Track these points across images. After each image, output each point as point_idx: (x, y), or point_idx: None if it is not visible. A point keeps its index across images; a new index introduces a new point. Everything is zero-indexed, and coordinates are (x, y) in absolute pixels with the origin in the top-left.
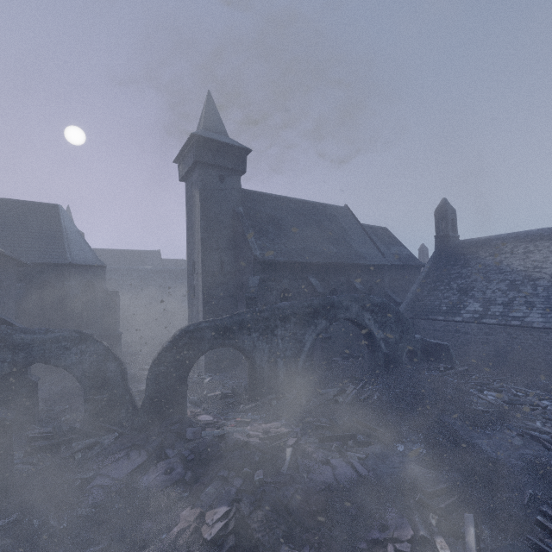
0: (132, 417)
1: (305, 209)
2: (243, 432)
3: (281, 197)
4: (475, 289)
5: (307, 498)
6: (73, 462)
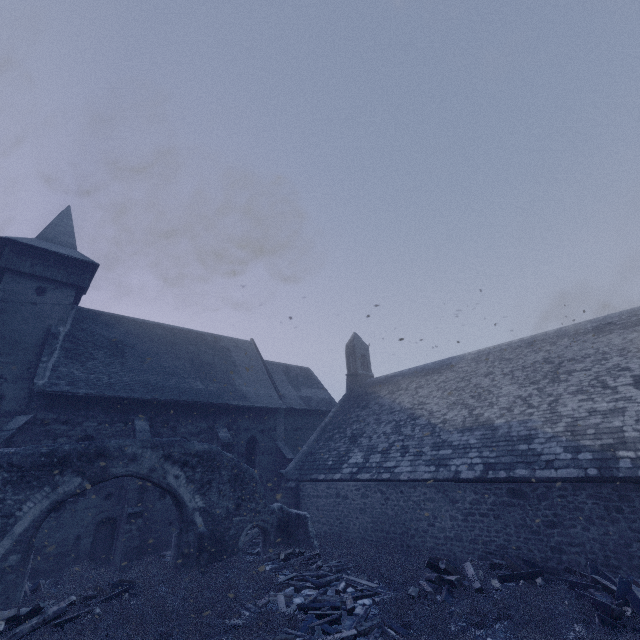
0: None
1: (183, 338)
2: None
3: (151, 323)
4: (365, 434)
5: None
6: None
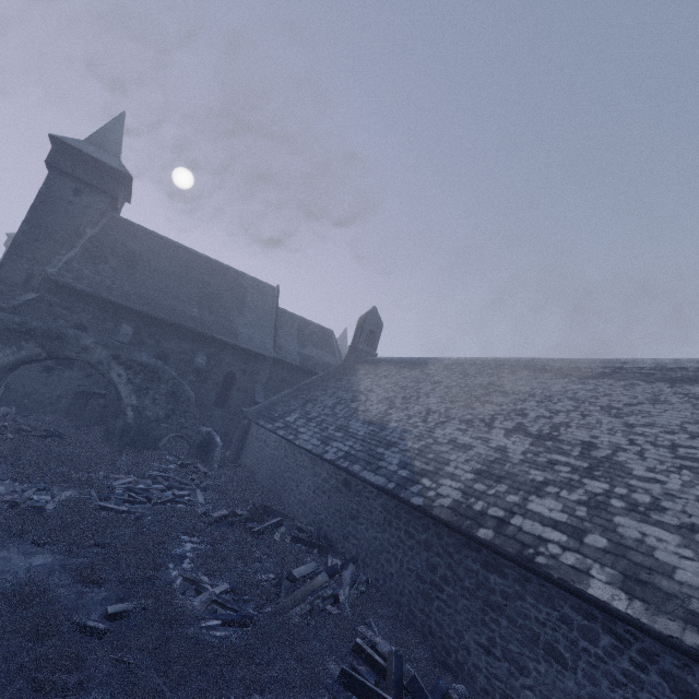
0: None
1: (203, 266)
2: None
3: (177, 245)
4: (315, 402)
5: None
6: None
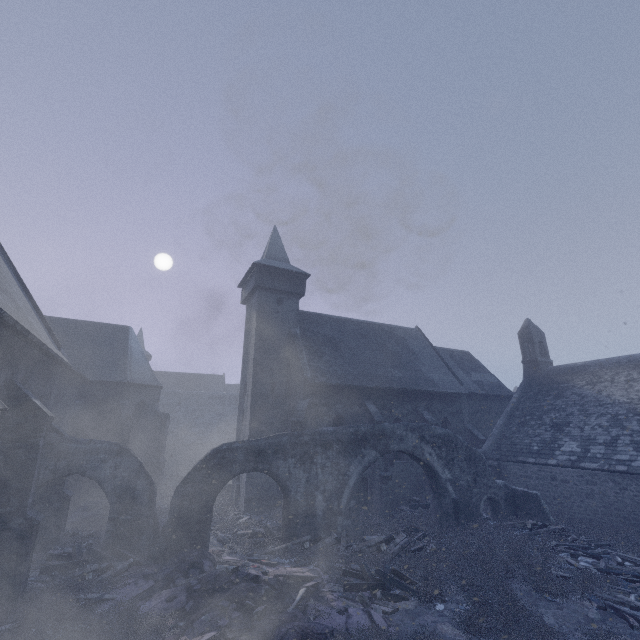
0: (152, 545)
1: (369, 330)
2: (260, 569)
3: (343, 319)
4: (571, 424)
5: (303, 637)
6: (83, 582)
